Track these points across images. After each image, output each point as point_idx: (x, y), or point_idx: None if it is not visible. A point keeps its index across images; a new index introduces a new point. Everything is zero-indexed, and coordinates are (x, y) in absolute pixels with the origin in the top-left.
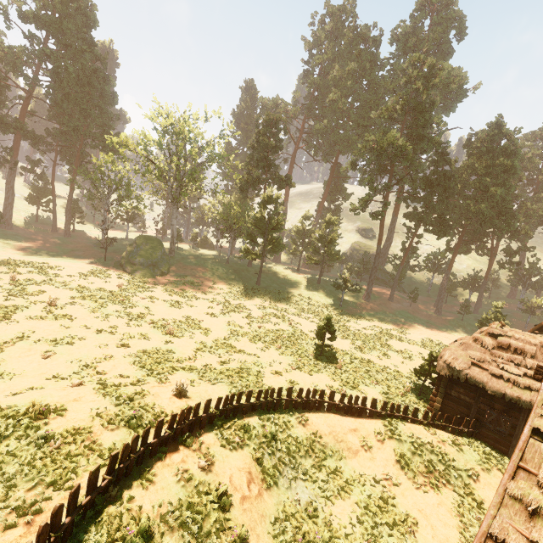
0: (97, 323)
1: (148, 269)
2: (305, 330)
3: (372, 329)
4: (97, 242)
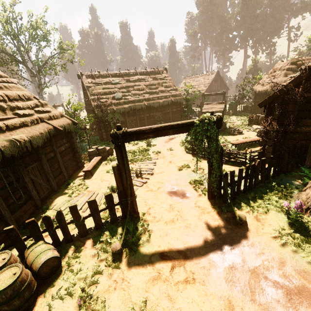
0: None
1: None
2: None
3: None
4: None
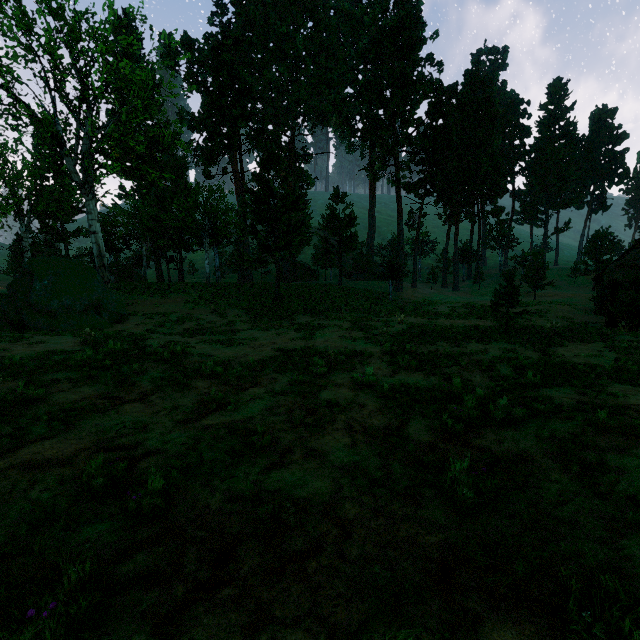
0: (180, 397)
1: (87, 315)
2: (423, 323)
3: (459, 308)
4: None
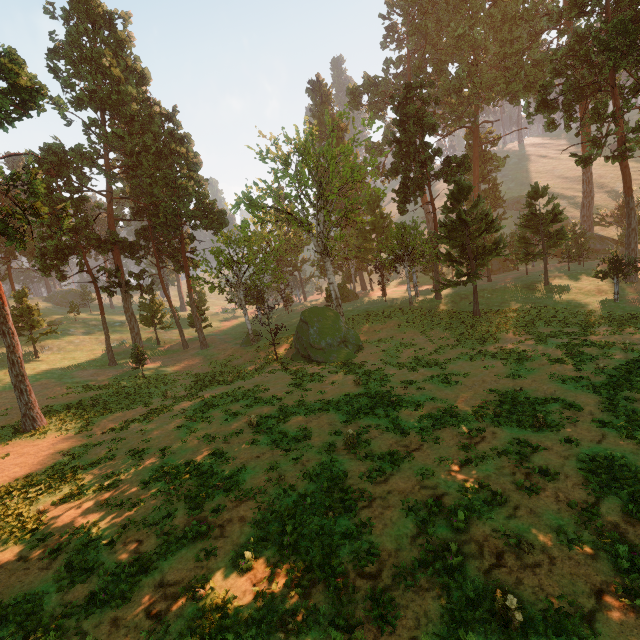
0: (439, 449)
1: (340, 349)
2: None
3: None
4: (243, 341)
